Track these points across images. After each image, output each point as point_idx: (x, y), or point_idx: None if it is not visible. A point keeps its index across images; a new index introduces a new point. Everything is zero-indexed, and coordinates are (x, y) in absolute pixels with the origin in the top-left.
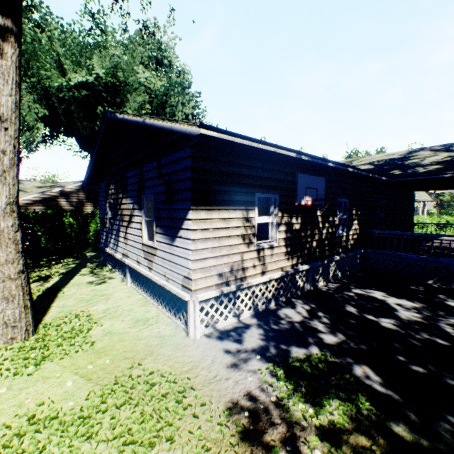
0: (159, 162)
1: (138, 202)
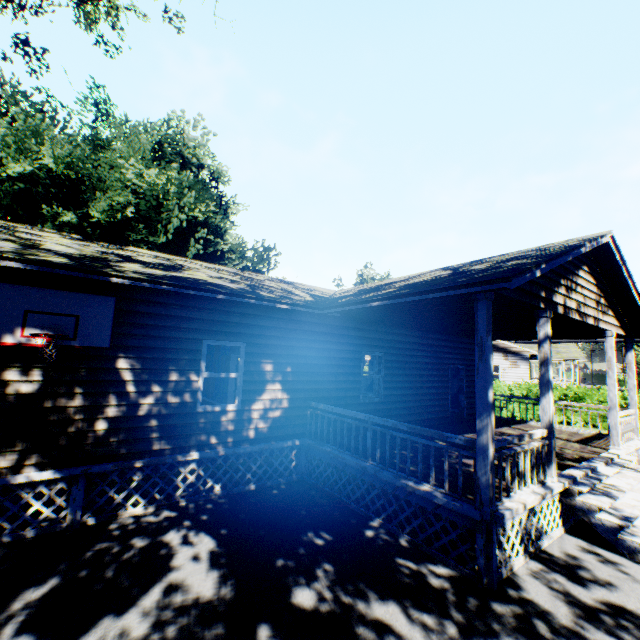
0: None
1: None
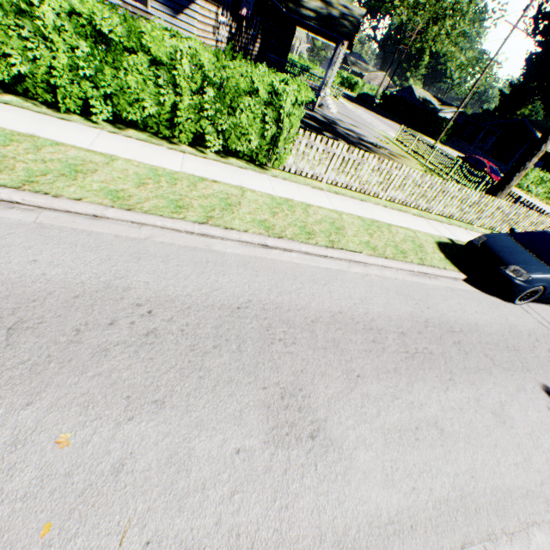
0: None
1: None
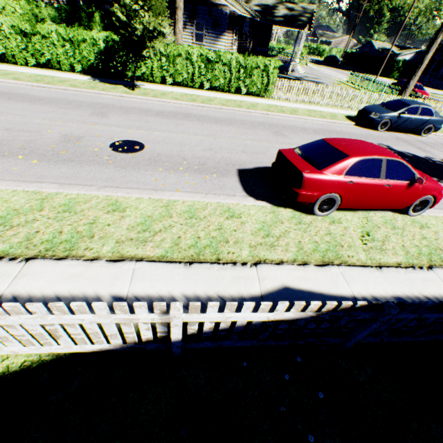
0: (211, 9)
1: (190, 23)
